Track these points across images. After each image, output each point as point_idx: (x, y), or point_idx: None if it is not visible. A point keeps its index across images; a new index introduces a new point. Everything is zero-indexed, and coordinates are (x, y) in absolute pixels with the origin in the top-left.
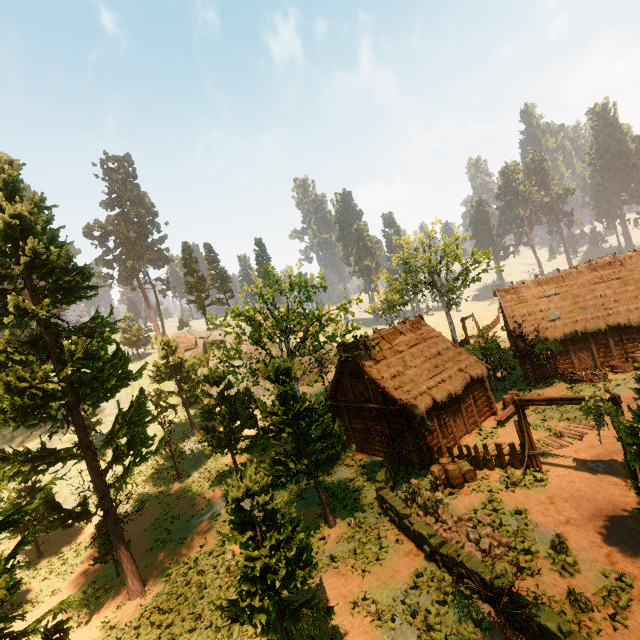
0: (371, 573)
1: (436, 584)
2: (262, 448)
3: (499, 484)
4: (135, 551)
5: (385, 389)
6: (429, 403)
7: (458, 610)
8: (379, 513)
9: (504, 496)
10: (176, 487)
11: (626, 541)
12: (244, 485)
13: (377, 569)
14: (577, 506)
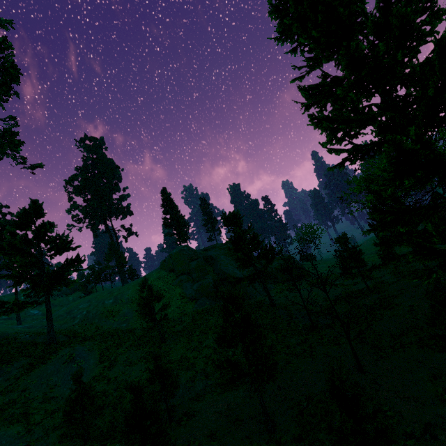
0: None
1: None
2: (366, 294)
3: None
4: (427, 367)
5: None
6: None
7: None
8: None
9: None
10: (330, 332)
11: None
12: None
13: None
14: None
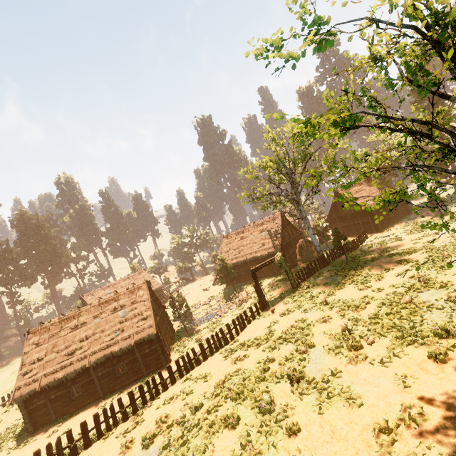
0: None
1: None
2: None
3: None
4: None
5: None
6: None
7: None
8: None
9: None
10: None
11: None
12: None
13: None
14: None
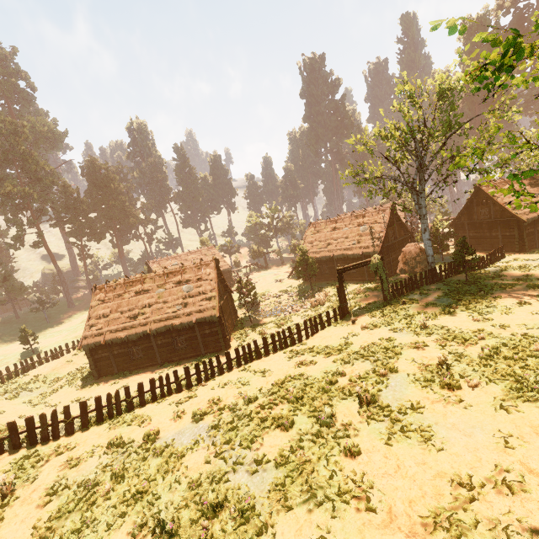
0: None
1: None
2: None
3: None
4: None
5: None
6: None
7: None
8: None
9: None
10: None
11: None
12: None
13: None
14: None
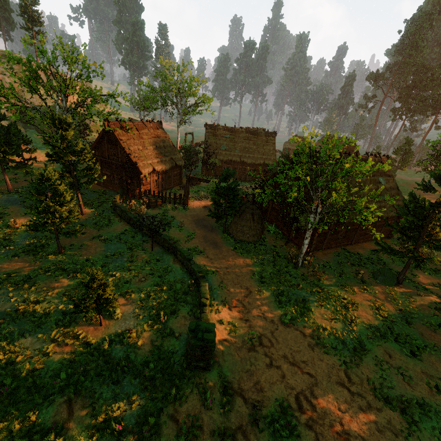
0: (103, 230)
1: (132, 233)
2: (25, 173)
3: (170, 208)
4: None
5: (129, 155)
6: (151, 169)
7: (138, 239)
8: (111, 212)
9: (170, 212)
10: None
11: (201, 226)
12: (46, 174)
13: (107, 229)
14: (193, 217)
